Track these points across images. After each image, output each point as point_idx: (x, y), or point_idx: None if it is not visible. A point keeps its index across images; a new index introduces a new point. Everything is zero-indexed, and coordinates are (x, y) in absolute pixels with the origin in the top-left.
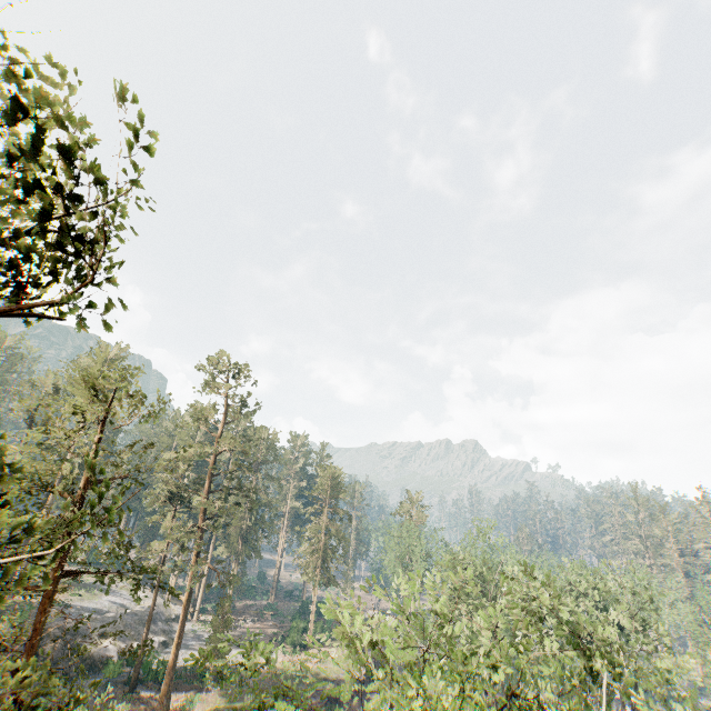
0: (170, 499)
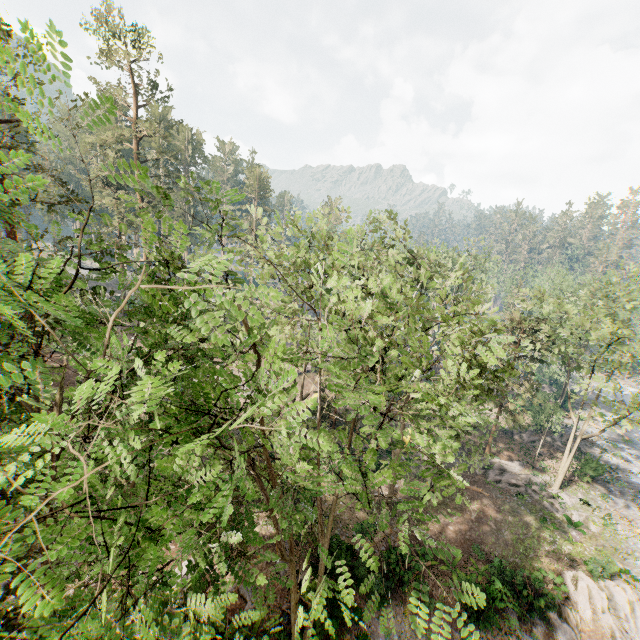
0: (105, 184)
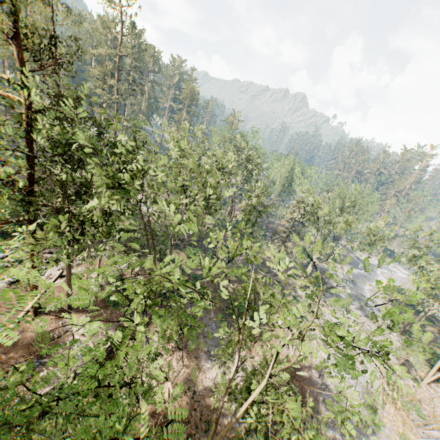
0: (98, 79)
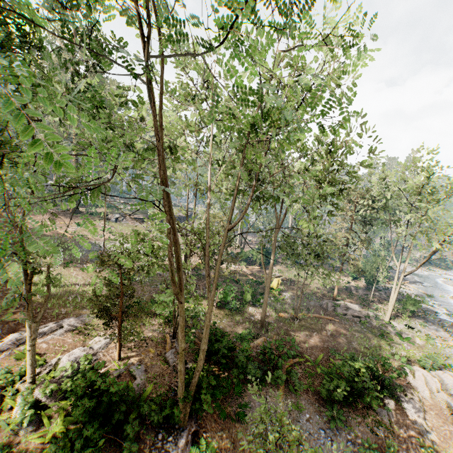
0: None
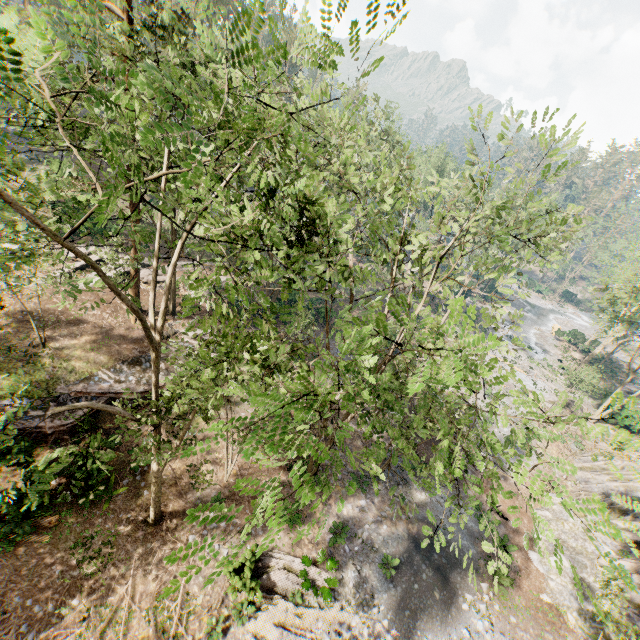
0: None
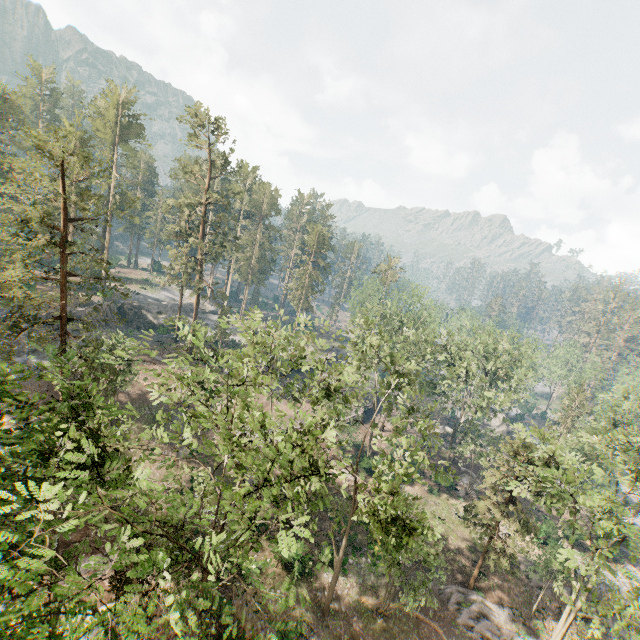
0: (179, 236)
